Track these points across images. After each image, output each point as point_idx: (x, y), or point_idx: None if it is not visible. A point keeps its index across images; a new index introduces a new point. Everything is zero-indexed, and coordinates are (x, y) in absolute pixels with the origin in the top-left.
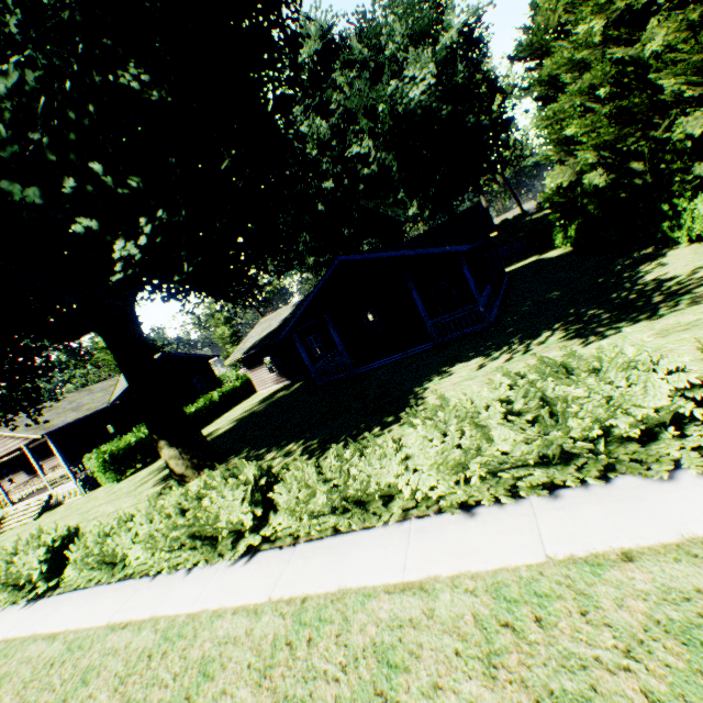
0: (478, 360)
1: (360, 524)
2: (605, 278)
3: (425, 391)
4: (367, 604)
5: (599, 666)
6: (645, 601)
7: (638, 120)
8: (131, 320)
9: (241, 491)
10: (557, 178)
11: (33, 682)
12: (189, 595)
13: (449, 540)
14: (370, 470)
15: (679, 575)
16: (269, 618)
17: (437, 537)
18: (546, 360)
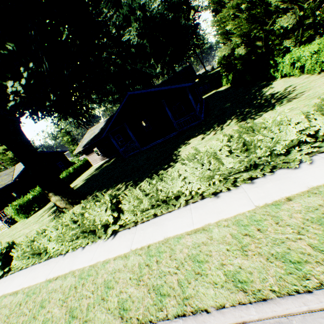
0: (201, 136)
1: (166, 211)
2: (249, 96)
3: (179, 152)
4: (180, 241)
5: (288, 240)
6: (300, 213)
7: (259, 21)
8: (19, 132)
9: (104, 207)
10: (223, 52)
11: (12, 315)
12: (87, 258)
13: (210, 209)
14: (168, 186)
15: (311, 201)
16: (133, 258)
17: (204, 209)
18: (242, 126)
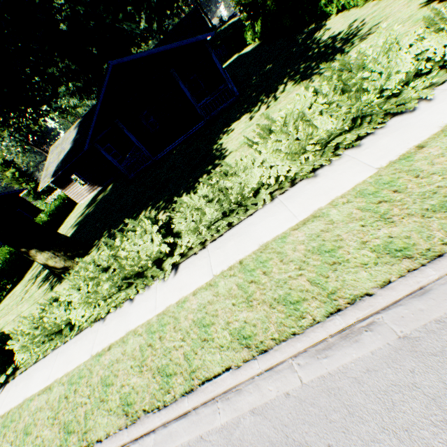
0: (246, 116)
1: (244, 216)
2: (297, 48)
3: (222, 145)
4: (287, 241)
5: (442, 188)
6: (443, 157)
7: None
8: None
9: (148, 235)
10: None
11: (60, 413)
12: (147, 309)
13: (312, 192)
14: (240, 181)
15: None
16: (225, 282)
17: (303, 195)
18: (333, 67)
